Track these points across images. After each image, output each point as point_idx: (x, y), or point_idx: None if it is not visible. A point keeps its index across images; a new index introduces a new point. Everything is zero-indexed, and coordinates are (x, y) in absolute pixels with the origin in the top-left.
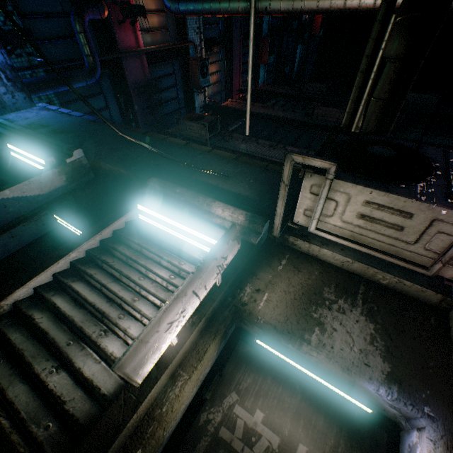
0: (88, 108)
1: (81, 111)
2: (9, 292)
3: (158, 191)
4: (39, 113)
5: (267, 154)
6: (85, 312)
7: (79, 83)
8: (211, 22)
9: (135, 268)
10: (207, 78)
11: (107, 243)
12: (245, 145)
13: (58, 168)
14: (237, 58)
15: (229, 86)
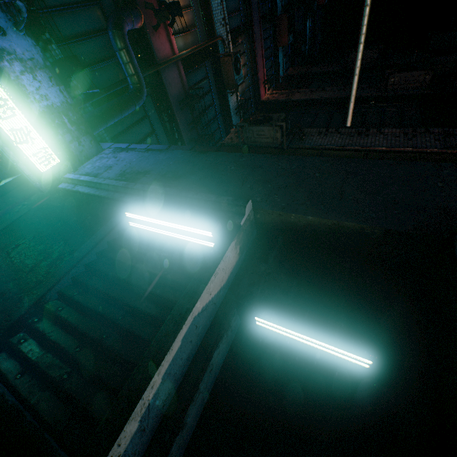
0: (136, 137)
1: (130, 142)
2: None
3: None
4: (118, 157)
5: (363, 144)
6: None
7: (129, 110)
8: (233, 9)
9: None
10: (240, 74)
11: None
12: (326, 139)
13: (234, 238)
14: (259, 45)
15: (255, 79)
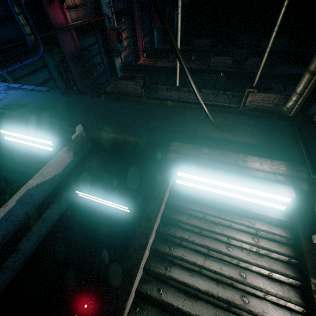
0: (37, 81)
1: (32, 84)
2: (121, 308)
3: (183, 154)
4: (9, 93)
5: (190, 98)
6: (204, 304)
7: (27, 60)
8: None
9: (212, 237)
10: (122, 44)
11: (170, 218)
12: (170, 93)
13: (66, 146)
14: (138, 25)
15: (136, 48)
